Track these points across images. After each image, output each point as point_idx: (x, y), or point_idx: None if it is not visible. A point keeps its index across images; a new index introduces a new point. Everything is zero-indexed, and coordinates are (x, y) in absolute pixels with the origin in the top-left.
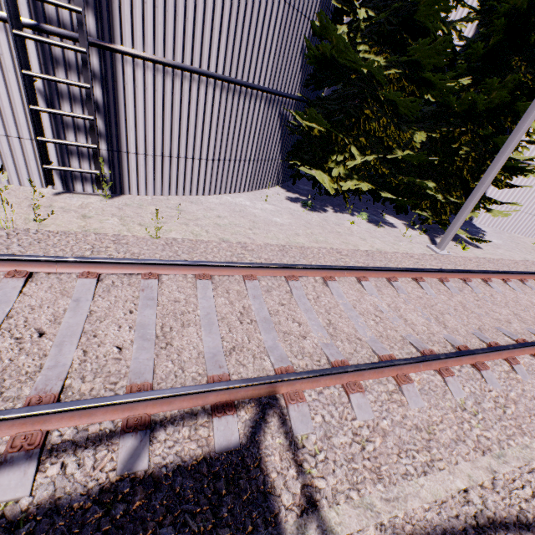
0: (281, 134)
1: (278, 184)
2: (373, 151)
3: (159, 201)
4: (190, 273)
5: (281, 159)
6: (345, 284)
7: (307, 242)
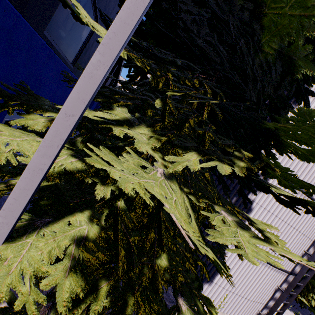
0: None
1: None
2: None
3: None
4: None
5: None
6: None
7: None
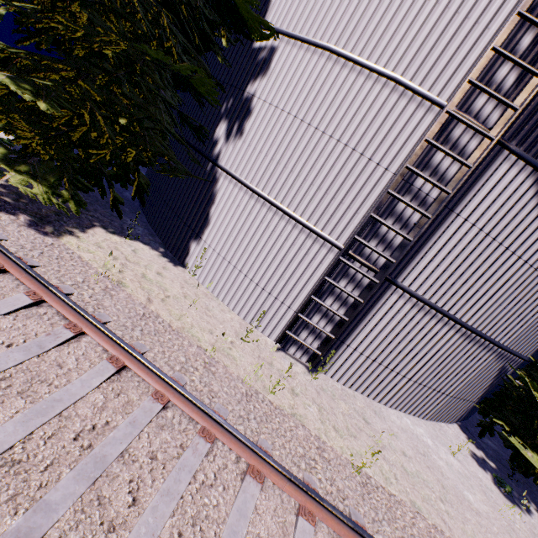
0: (491, 382)
1: (457, 420)
2: None
3: (347, 396)
4: None
5: (476, 401)
6: None
7: None
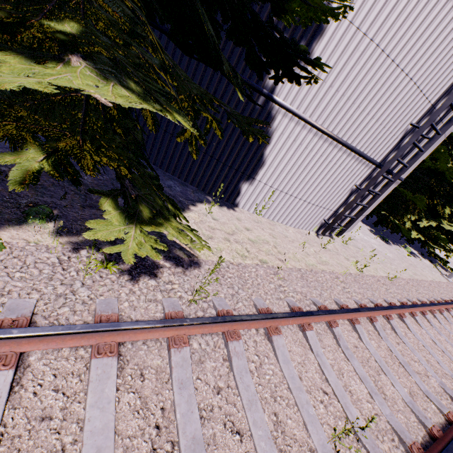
0: None
1: None
2: (427, 216)
3: (346, 240)
4: (429, 309)
5: None
6: None
7: (413, 275)
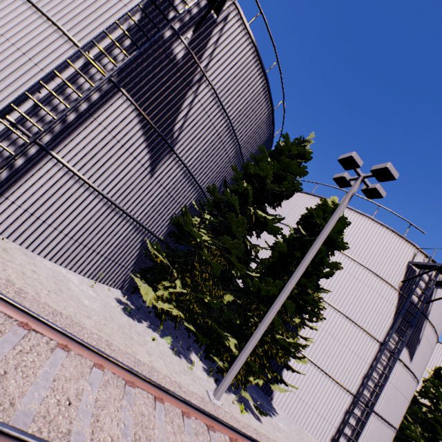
0: (139, 253)
1: (122, 289)
2: (193, 291)
3: None
4: None
5: (132, 270)
6: (75, 361)
7: (90, 325)
